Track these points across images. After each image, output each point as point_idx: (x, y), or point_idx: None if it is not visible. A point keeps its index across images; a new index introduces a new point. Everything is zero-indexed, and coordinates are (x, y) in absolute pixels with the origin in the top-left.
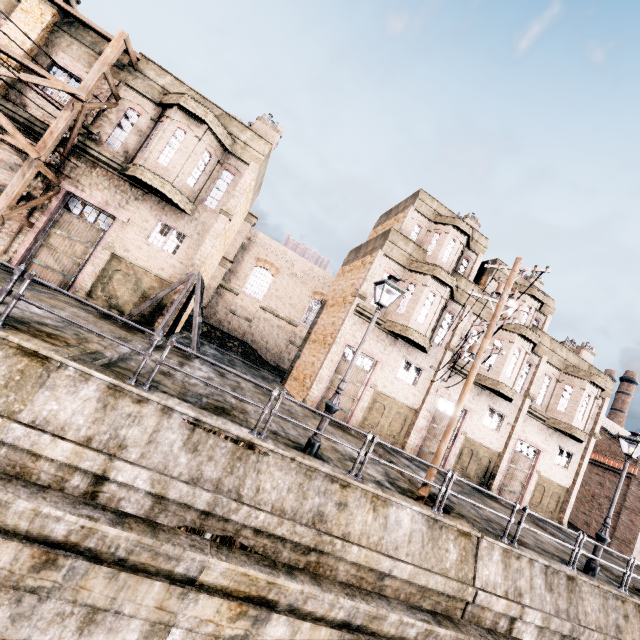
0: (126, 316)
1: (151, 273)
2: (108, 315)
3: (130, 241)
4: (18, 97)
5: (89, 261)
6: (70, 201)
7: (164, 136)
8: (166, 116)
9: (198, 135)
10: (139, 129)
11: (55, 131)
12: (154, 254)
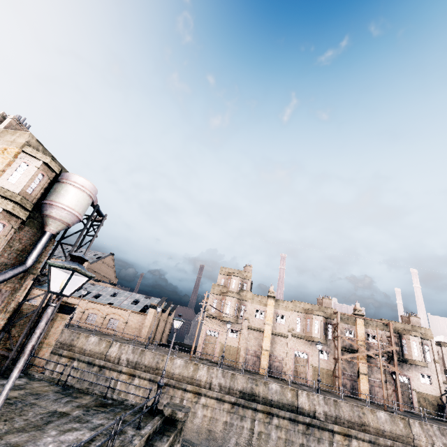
0: (443, 417)
1: (429, 394)
2: (430, 417)
3: (417, 384)
4: (366, 348)
5: (412, 397)
6: (393, 376)
7: (411, 346)
8: (408, 339)
9: (419, 341)
10: (396, 343)
11: (396, 361)
12: (426, 387)
